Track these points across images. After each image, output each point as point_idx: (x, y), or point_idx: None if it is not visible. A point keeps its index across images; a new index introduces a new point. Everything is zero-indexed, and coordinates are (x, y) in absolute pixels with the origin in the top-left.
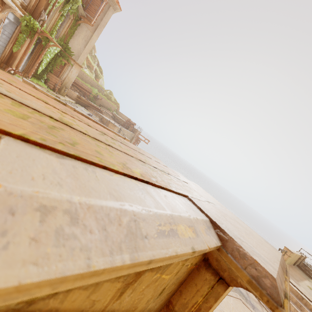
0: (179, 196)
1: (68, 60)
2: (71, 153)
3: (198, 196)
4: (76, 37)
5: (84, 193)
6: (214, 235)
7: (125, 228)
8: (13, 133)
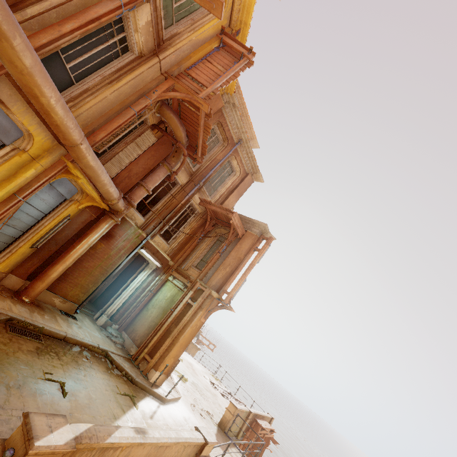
0: None
1: None
2: None
3: None
4: None
5: None
6: None
7: None
8: None
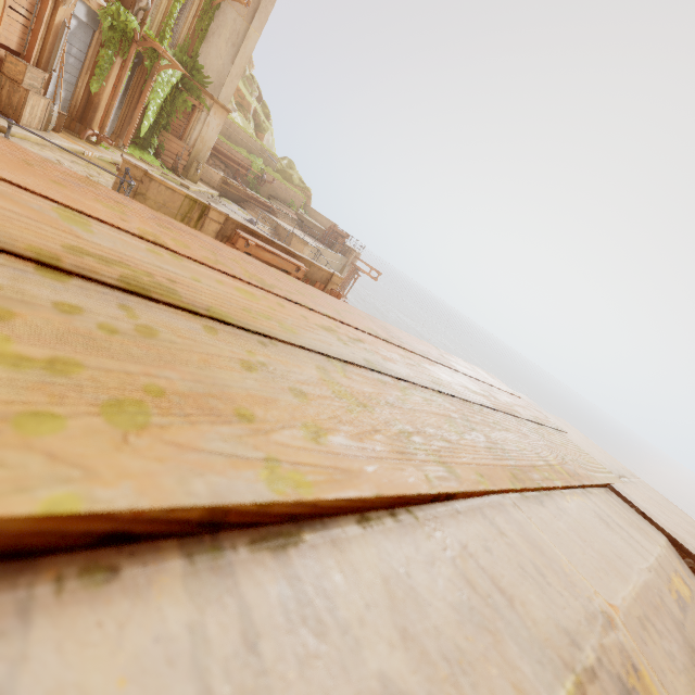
0: (606, 493)
1: (198, 97)
2: (537, 485)
3: (607, 469)
4: (214, 38)
5: (620, 575)
6: (690, 572)
7: (669, 618)
8: (512, 488)
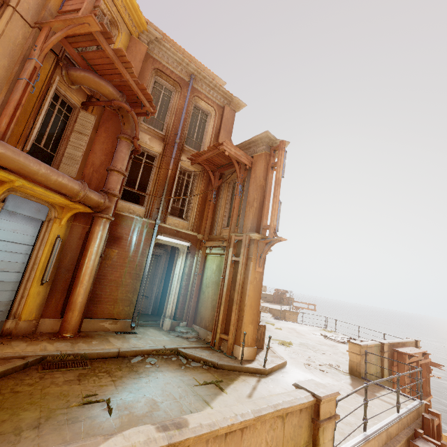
0: None
1: None
2: None
3: None
4: None
5: None
6: None
7: None
8: None
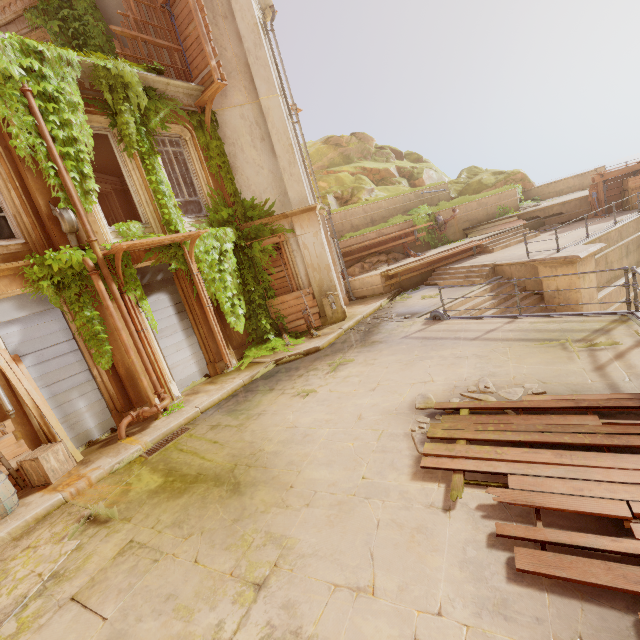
0: None
1: (272, 231)
2: None
3: None
4: (239, 160)
5: None
6: None
7: None
8: None
